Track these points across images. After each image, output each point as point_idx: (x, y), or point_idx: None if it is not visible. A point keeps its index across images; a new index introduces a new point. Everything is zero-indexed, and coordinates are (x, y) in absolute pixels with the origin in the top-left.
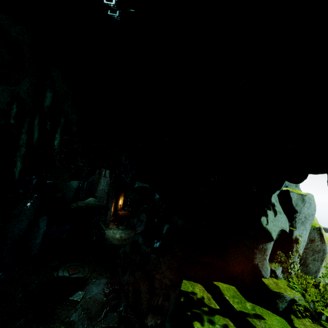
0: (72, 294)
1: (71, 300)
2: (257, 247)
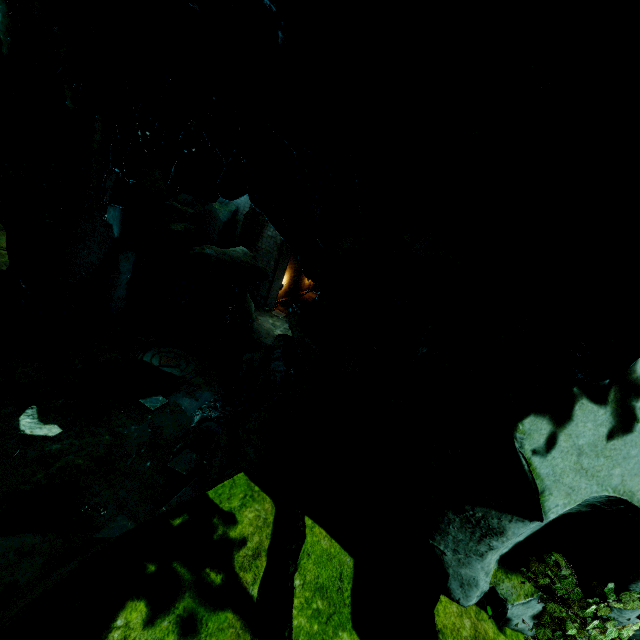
0: (146, 396)
1: (142, 403)
2: (461, 508)
